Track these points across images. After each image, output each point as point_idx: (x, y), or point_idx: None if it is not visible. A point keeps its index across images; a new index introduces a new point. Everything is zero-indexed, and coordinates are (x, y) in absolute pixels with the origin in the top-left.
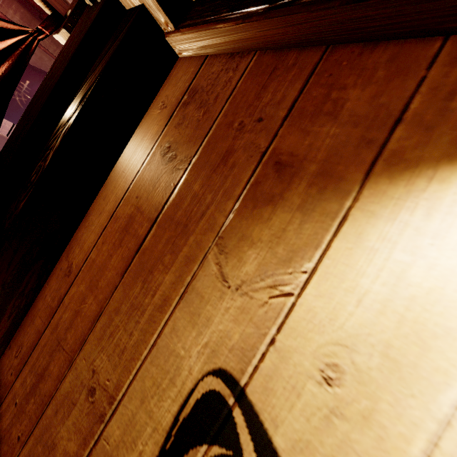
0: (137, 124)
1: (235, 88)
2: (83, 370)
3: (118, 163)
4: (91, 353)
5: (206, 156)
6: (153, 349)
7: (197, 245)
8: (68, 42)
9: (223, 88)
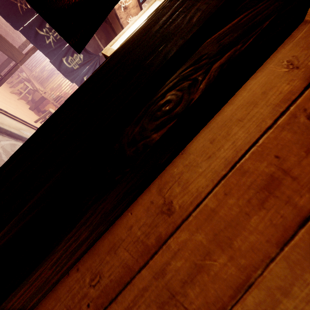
0: (251, 75)
1: None
2: None
3: (225, 109)
4: None
5: None
6: None
7: None
8: None
9: None
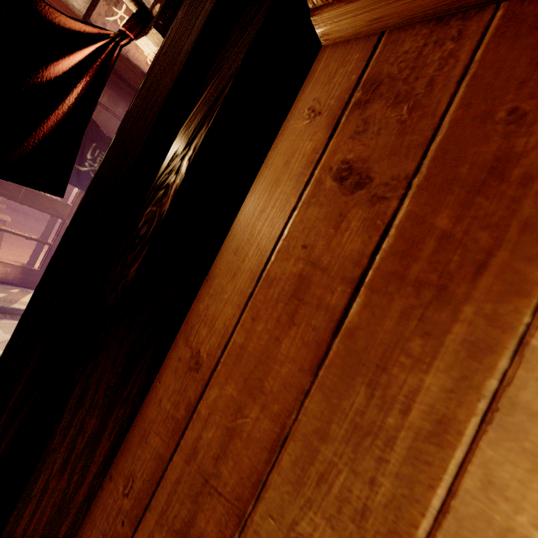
0: (270, 144)
1: (470, 63)
2: (275, 537)
3: (247, 201)
4: (284, 507)
5: (446, 172)
6: (444, 519)
7: (488, 321)
8: (169, 41)
9: (440, 68)
